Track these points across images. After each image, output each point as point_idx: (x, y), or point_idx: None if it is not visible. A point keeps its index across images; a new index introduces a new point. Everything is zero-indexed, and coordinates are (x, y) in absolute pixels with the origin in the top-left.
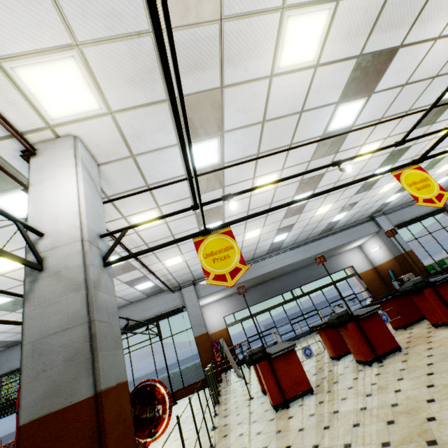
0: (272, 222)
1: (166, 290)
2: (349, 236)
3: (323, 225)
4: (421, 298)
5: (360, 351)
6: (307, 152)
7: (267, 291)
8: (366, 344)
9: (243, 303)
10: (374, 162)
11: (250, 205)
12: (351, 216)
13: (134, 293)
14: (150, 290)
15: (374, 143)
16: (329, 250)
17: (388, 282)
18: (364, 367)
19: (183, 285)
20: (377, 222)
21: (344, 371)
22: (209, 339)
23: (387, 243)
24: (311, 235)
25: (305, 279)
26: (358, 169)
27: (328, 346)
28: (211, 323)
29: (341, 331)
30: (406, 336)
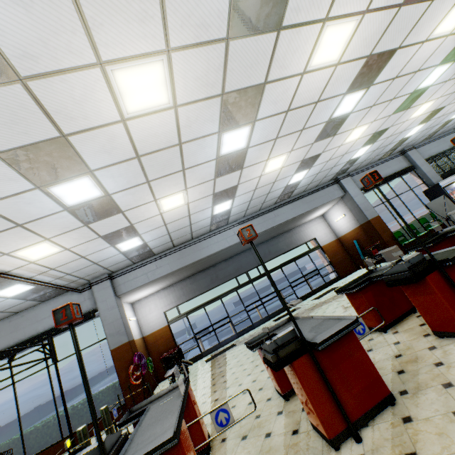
0: (199, 183)
1: (70, 289)
2: (311, 204)
3: (278, 189)
4: (419, 290)
5: (318, 418)
6: (214, 7)
7: (218, 275)
8: (330, 400)
9: (188, 293)
10: (343, 77)
11: (135, 144)
12: (312, 177)
13: (3, 302)
14: (36, 293)
15: (345, 21)
16: (288, 222)
17: (352, 254)
18: (326, 447)
19: (93, 281)
20: (342, 185)
21: (289, 448)
22: (131, 351)
23: (353, 210)
24: (266, 204)
25: (263, 258)
26: (320, 87)
27: (271, 376)
28: (148, 322)
29: (285, 368)
30: (391, 351)
